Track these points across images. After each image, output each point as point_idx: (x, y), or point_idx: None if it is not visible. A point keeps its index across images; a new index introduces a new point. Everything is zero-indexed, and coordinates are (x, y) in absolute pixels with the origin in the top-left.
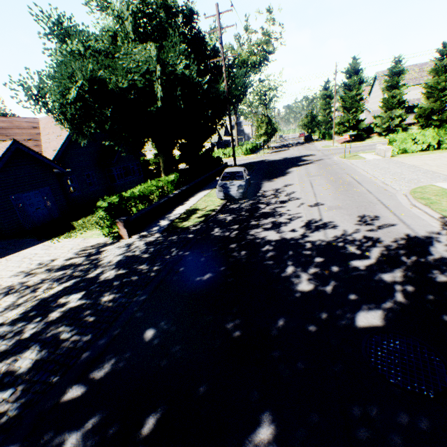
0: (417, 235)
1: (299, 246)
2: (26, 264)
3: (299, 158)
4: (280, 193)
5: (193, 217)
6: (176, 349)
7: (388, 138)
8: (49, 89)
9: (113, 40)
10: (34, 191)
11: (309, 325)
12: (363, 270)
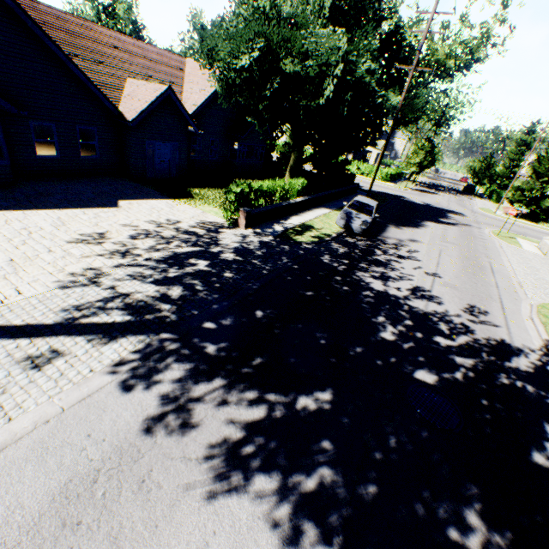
0: (511, 343)
1: (397, 304)
2: (156, 215)
3: (443, 213)
4: (402, 246)
5: (307, 234)
6: (278, 331)
7: None
8: (221, 45)
9: (302, 4)
10: (166, 143)
11: (378, 360)
12: (442, 346)
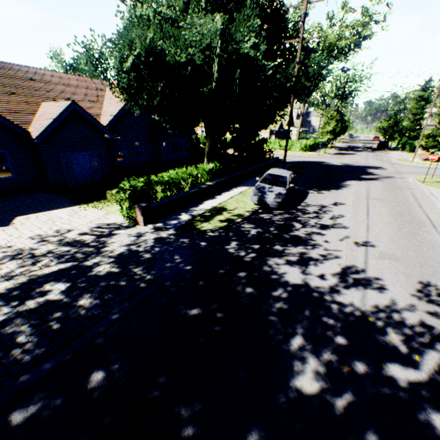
0: None
1: (321, 305)
2: (47, 227)
3: (363, 169)
4: (324, 213)
5: (215, 219)
6: (109, 420)
7: None
8: (110, 55)
9: (185, 7)
10: (83, 153)
11: None
12: (403, 389)
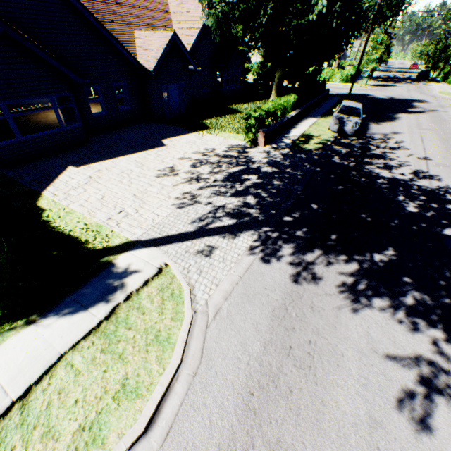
0: None
1: (407, 186)
2: (195, 147)
3: (408, 103)
4: (389, 140)
5: (311, 142)
6: (334, 217)
7: None
8: None
9: None
10: (174, 85)
11: (413, 227)
12: None
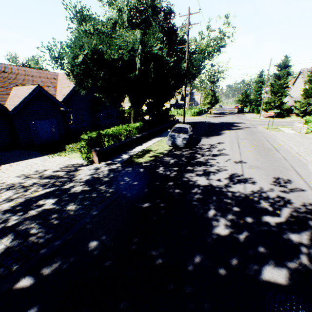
0: None
1: (222, 193)
2: (28, 169)
3: (232, 124)
4: (213, 148)
5: (146, 156)
6: (109, 263)
7: (305, 119)
8: (66, 54)
9: (114, 26)
10: (45, 120)
11: (220, 268)
12: (273, 226)
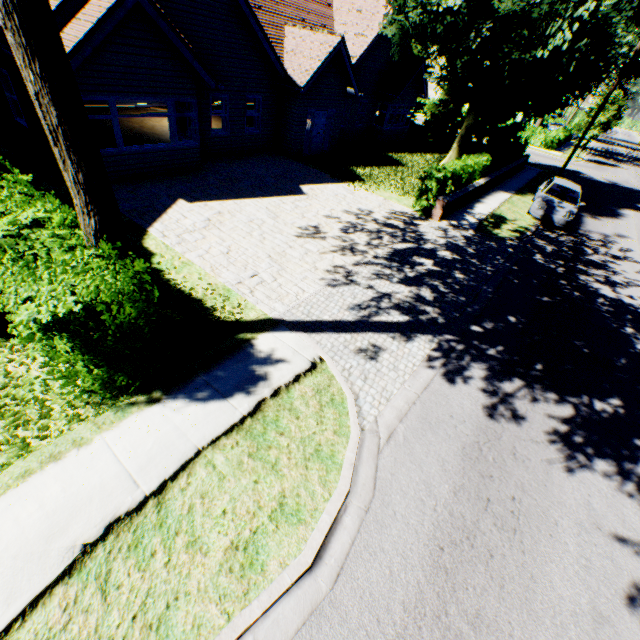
0: None
1: (638, 315)
2: (345, 204)
3: (638, 196)
4: (611, 244)
5: (504, 227)
6: (538, 338)
7: None
8: None
9: None
10: (324, 110)
11: None
12: None
